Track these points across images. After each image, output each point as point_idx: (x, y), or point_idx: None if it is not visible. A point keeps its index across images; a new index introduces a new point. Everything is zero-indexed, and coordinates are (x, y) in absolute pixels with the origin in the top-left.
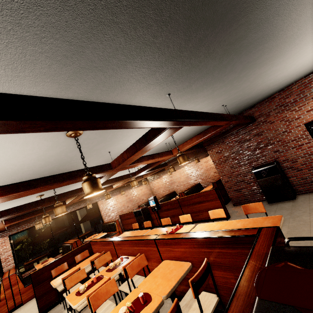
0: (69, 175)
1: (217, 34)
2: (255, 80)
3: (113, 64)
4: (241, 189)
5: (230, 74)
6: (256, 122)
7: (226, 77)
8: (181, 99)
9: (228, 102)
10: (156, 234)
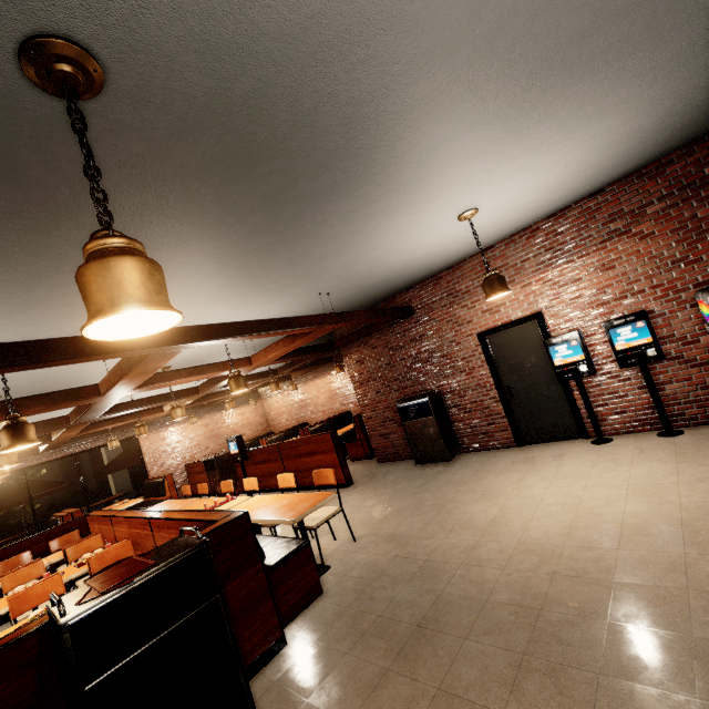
0: (4, 407)
1: (172, 251)
2: (348, 267)
3: (6, 290)
4: (390, 433)
5: (271, 270)
6: (414, 316)
7: (267, 273)
8: (196, 299)
9: (328, 290)
10: (195, 508)
